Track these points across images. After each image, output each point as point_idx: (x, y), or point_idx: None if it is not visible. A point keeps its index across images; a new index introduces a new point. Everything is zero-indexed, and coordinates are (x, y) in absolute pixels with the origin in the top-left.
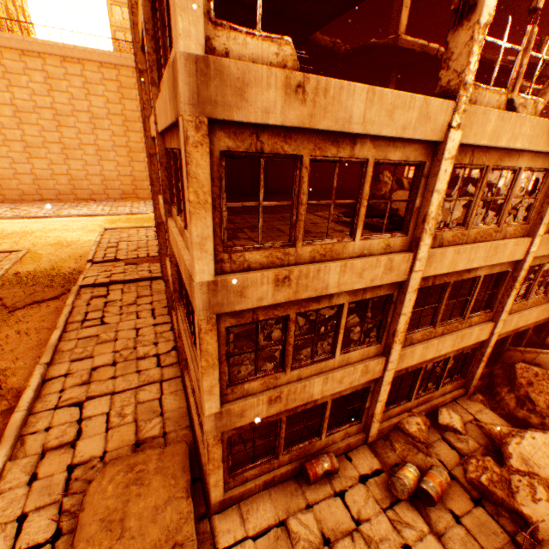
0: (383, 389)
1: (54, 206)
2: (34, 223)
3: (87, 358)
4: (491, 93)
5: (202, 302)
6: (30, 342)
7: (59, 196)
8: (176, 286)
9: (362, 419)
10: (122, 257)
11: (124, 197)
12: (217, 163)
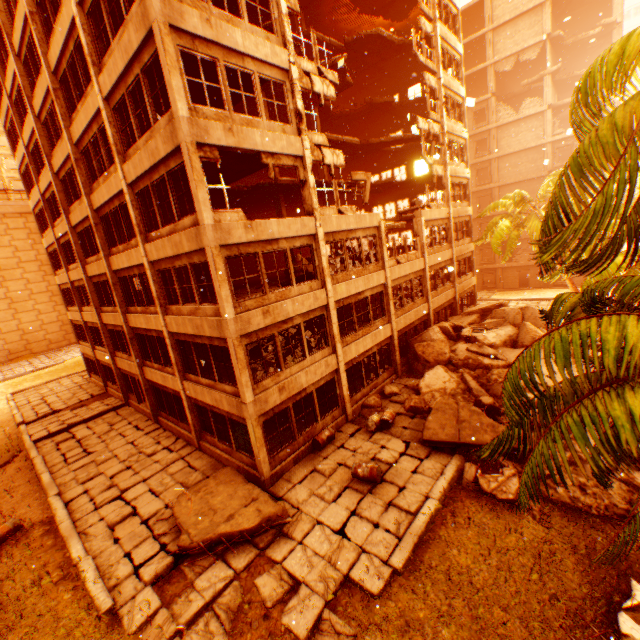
0: (342, 376)
1: None
2: None
3: (97, 476)
4: (329, 209)
5: (233, 329)
6: (12, 500)
7: None
8: (180, 367)
9: (339, 404)
10: (61, 407)
11: (13, 358)
12: (225, 262)
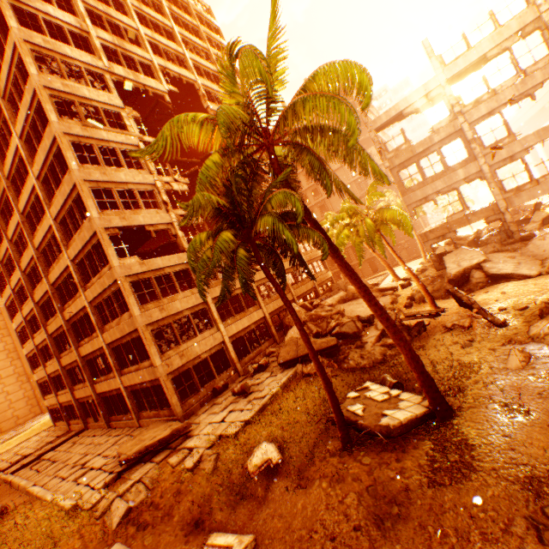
0: (229, 345)
1: None
2: None
3: (64, 467)
4: None
5: (140, 321)
6: None
7: None
8: (117, 367)
9: (231, 365)
10: (31, 451)
11: None
12: (130, 285)
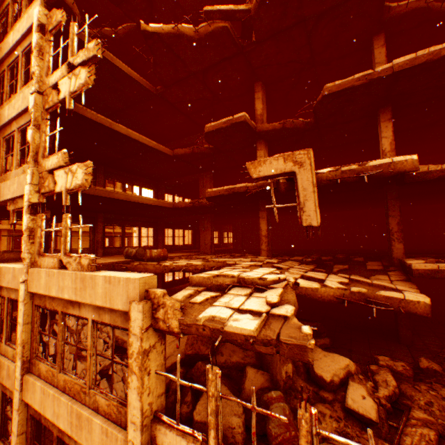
0: None
1: None
2: None
3: None
4: (50, 257)
5: None
6: None
7: None
8: None
9: None
10: None
11: None
12: None
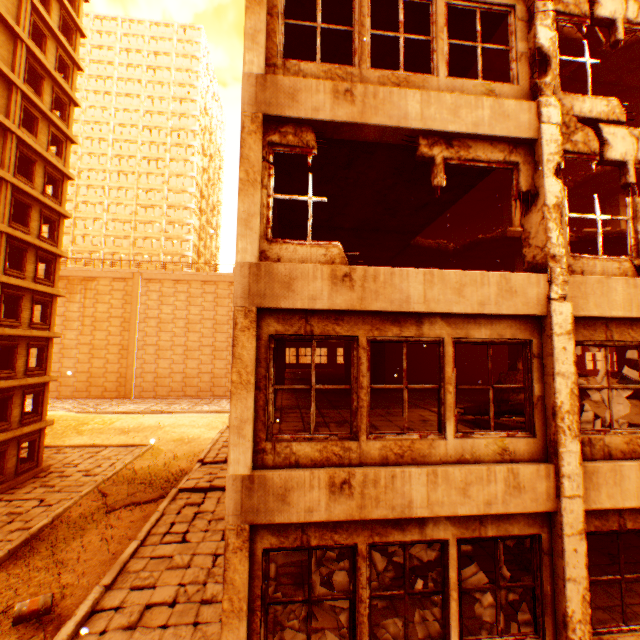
0: None
1: (191, 401)
2: (169, 417)
3: (148, 588)
4: (603, 261)
5: (234, 502)
6: (106, 553)
7: (199, 392)
8: None
9: None
10: None
11: None
12: (265, 345)
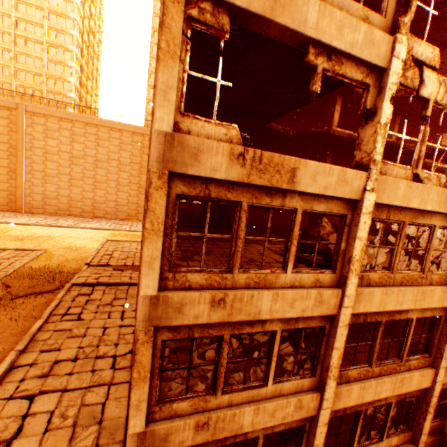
0: (318, 431)
1: (76, 219)
2: (58, 230)
3: (54, 350)
4: (398, 168)
5: (143, 313)
6: (16, 328)
7: (82, 212)
8: None
9: None
10: (112, 263)
11: (128, 218)
12: (173, 202)
